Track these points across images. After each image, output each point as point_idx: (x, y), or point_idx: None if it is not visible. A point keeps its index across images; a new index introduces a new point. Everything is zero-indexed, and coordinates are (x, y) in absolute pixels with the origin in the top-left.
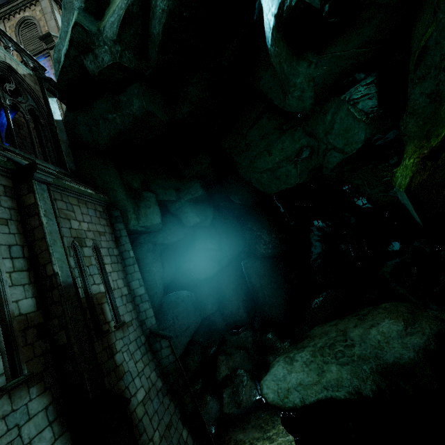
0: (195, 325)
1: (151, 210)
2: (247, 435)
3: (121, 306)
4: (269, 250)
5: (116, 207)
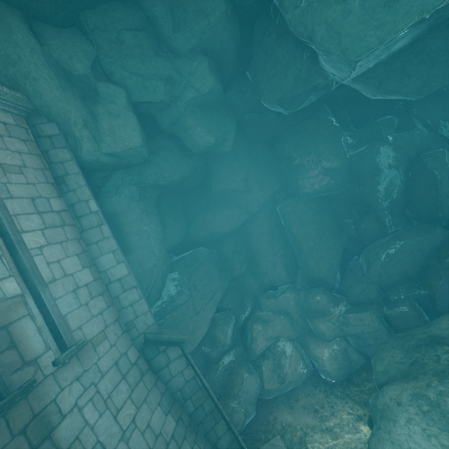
0: (220, 291)
1: (120, 121)
2: (298, 419)
3: (74, 310)
4: (317, 187)
5: (48, 117)
